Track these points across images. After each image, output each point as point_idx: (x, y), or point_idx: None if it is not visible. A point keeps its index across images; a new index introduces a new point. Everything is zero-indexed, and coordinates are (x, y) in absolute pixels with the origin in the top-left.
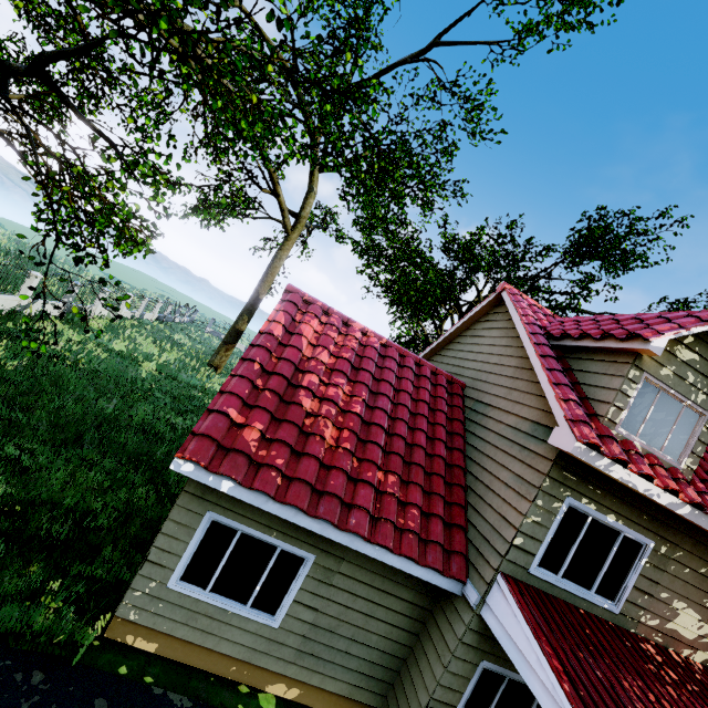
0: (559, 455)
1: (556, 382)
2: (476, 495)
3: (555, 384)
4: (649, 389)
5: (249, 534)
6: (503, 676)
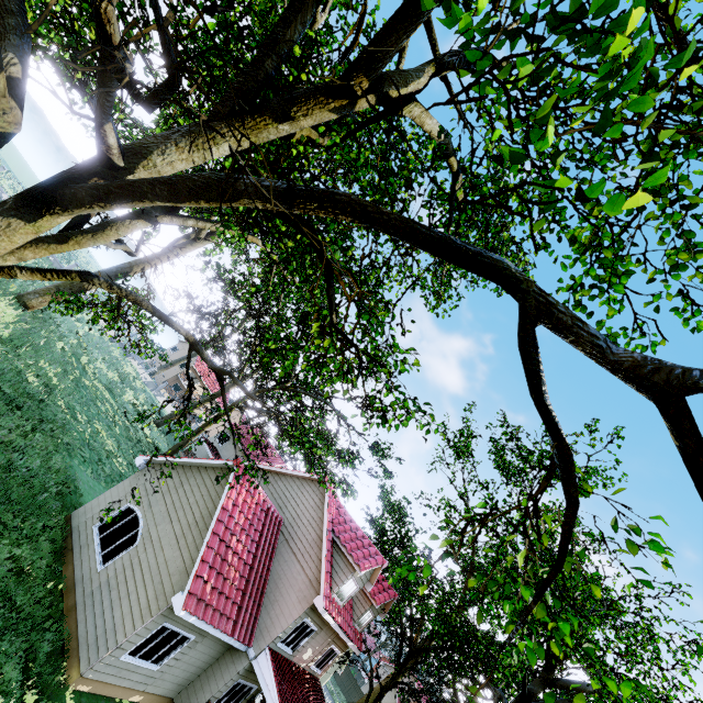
0: (313, 604)
1: (328, 570)
2: (269, 600)
3: (327, 571)
4: (351, 580)
5: (174, 630)
6: (242, 683)
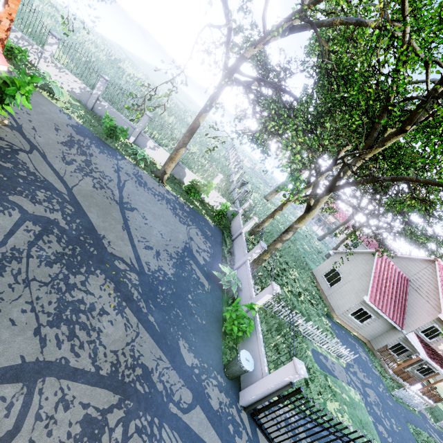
0: (438, 317)
1: None
2: (409, 313)
3: None
4: None
5: (365, 311)
6: (401, 344)
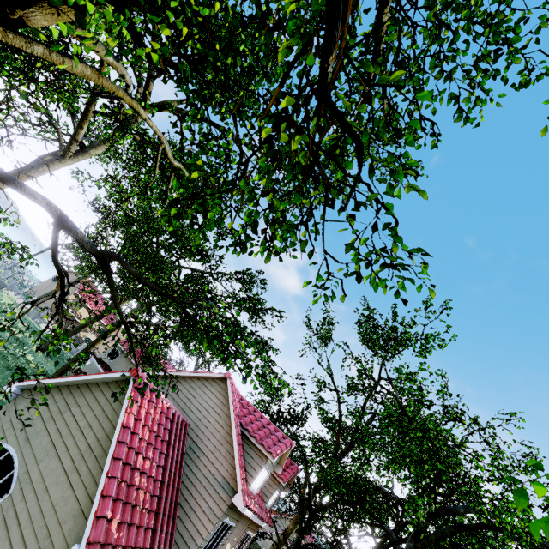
0: (232, 503)
1: (242, 465)
2: (183, 510)
3: (241, 466)
4: (264, 469)
5: None
6: None
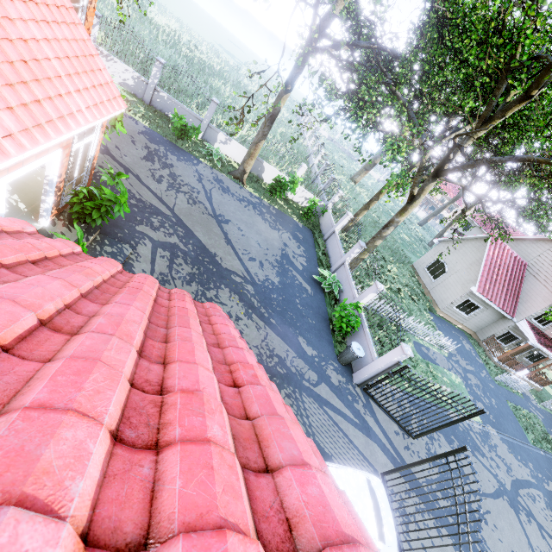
0: None
1: None
2: (522, 301)
3: None
4: None
5: (472, 302)
6: (510, 333)
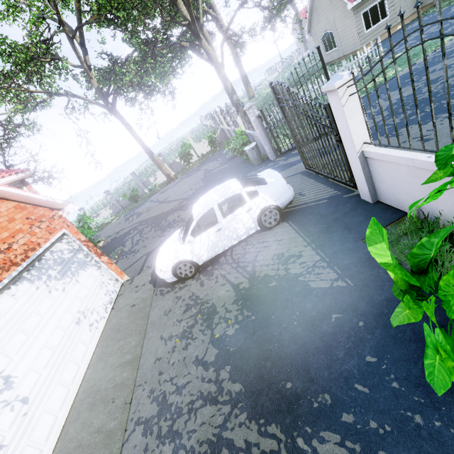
0: None
1: None
2: None
3: None
4: None
5: (370, 8)
6: None
